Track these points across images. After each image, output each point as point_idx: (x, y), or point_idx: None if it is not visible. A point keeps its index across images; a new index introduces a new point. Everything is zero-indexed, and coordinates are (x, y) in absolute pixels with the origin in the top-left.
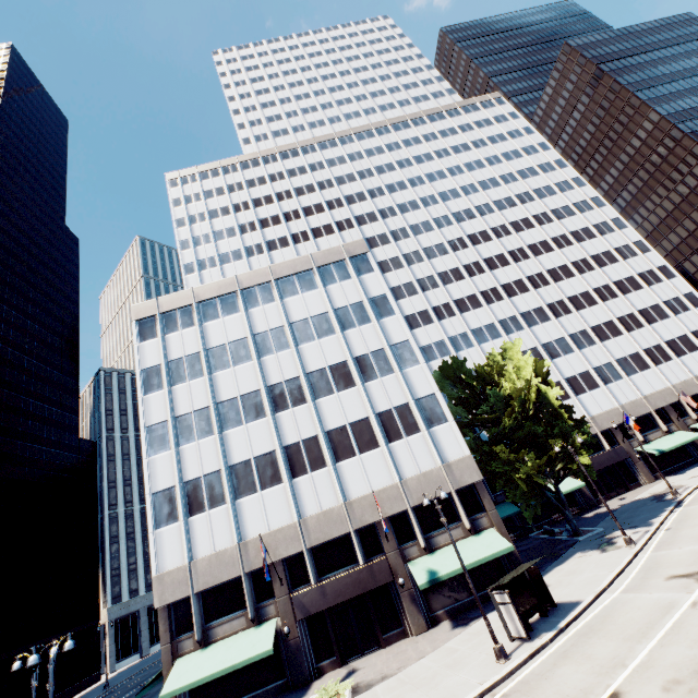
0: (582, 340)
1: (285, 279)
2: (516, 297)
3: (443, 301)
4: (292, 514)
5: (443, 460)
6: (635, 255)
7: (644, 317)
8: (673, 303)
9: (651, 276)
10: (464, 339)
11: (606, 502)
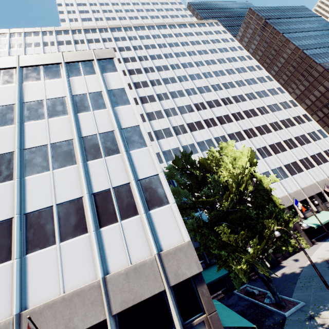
0: (264, 152)
1: (31, 68)
2: (225, 124)
3: (180, 123)
4: None
5: (159, 248)
6: (290, 107)
7: (297, 141)
8: (312, 135)
9: (299, 119)
10: (192, 148)
11: (284, 261)
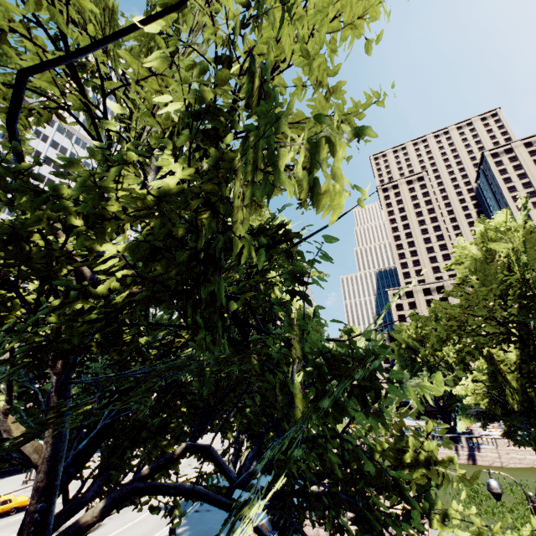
0: None
1: None
2: None
3: None
4: None
5: None
6: None
7: None
8: None
9: None
10: None
11: None
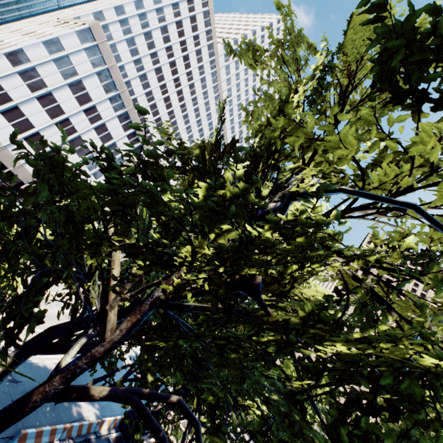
0: None
1: (128, 115)
2: None
3: None
4: (6, 142)
5: None
6: None
7: None
8: None
9: None
10: None
11: None
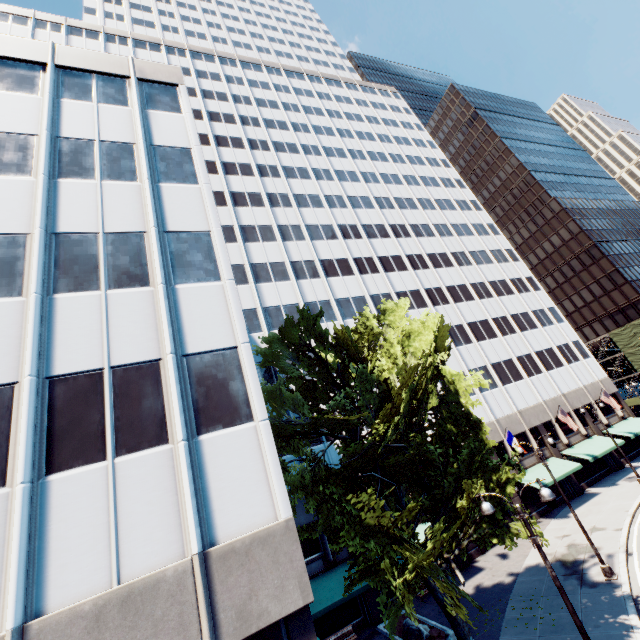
0: (459, 336)
1: None
2: (393, 273)
3: (307, 257)
4: None
5: (208, 537)
6: (507, 261)
7: (516, 323)
8: (540, 314)
9: (521, 284)
10: (325, 308)
11: (481, 558)
